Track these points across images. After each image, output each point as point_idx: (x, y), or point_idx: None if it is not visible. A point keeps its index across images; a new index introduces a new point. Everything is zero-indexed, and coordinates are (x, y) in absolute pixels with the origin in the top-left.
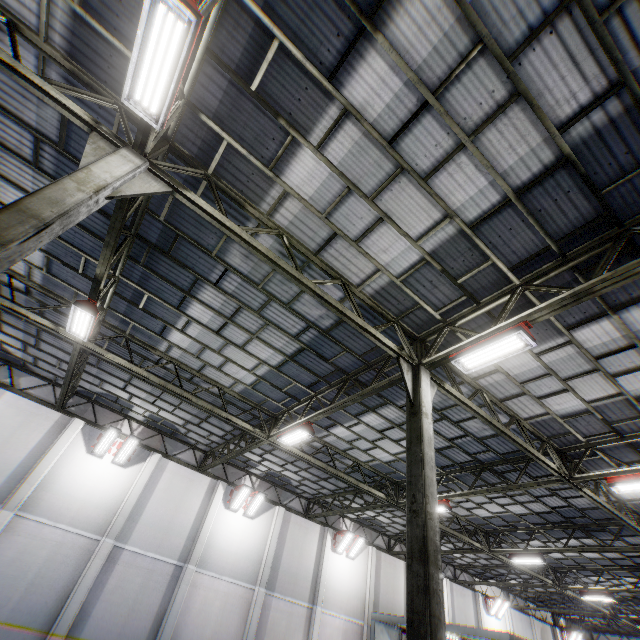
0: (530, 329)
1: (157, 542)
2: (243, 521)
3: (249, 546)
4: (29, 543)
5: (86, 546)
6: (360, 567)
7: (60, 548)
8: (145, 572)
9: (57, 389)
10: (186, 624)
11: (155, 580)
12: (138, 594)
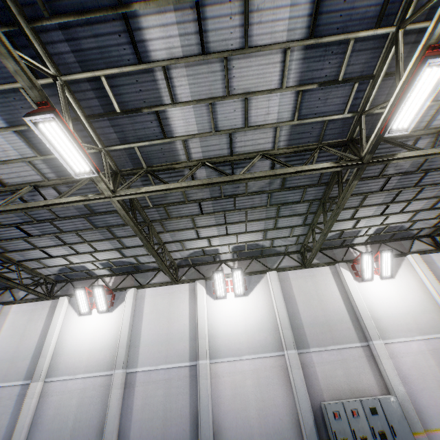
0: None
1: (163, 354)
2: (238, 302)
3: (256, 319)
4: (60, 399)
5: (104, 383)
6: (408, 281)
7: (85, 393)
8: (163, 383)
9: (44, 287)
10: (225, 414)
11: (176, 386)
12: (165, 404)
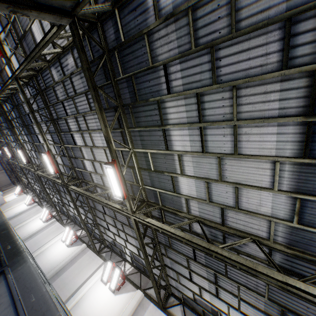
0: (1, 64)
1: (30, 247)
2: (63, 247)
3: (57, 259)
4: None
5: None
6: (118, 304)
7: None
8: None
9: (48, 205)
10: None
11: None
12: None
